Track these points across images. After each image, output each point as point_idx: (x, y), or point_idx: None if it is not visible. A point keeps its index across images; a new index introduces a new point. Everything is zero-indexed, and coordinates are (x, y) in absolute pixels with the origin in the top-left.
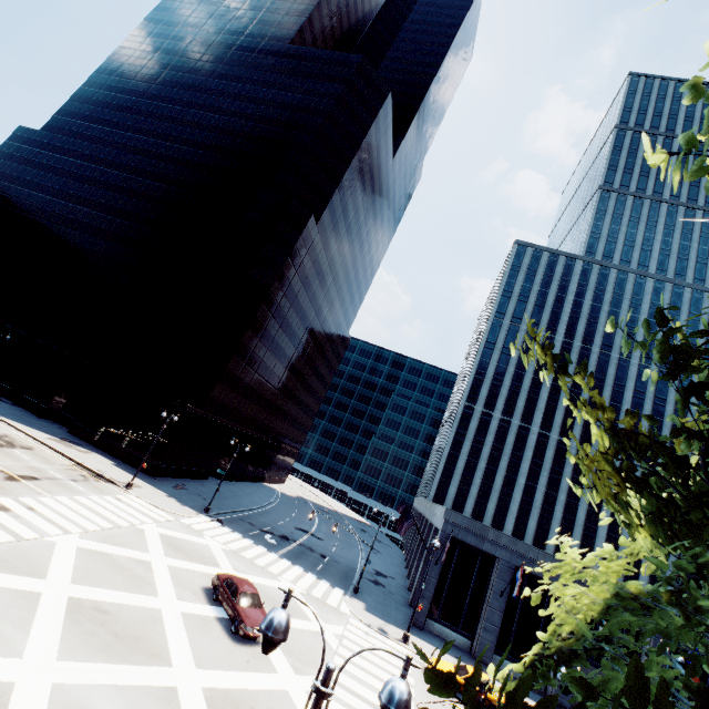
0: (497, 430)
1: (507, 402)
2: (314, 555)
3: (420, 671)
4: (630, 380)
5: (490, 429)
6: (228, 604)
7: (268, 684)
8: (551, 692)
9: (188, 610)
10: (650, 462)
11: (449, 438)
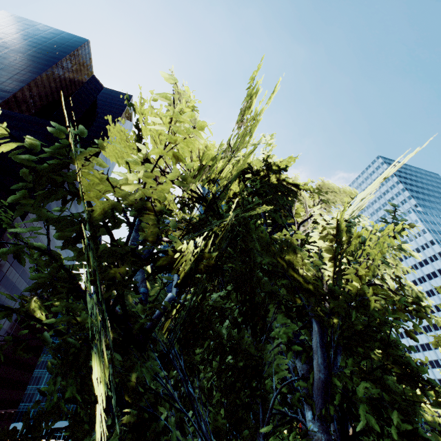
0: None
1: None
2: None
3: None
4: None
5: None
6: None
7: None
8: None
9: None
10: None
11: None
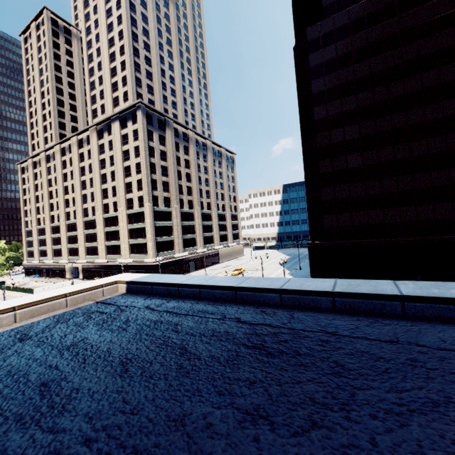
0: None
1: None
2: None
3: None
4: None
5: None
6: None
7: None
8: None
9: None
10: None
11: None
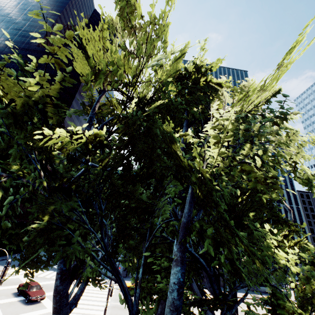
0: None
1: None
2: None
3: (118, 290)
4: None
5: None
6: (24, 293)
7: (41, 312)
8: None
9: (3, 302)
10: None
11: None
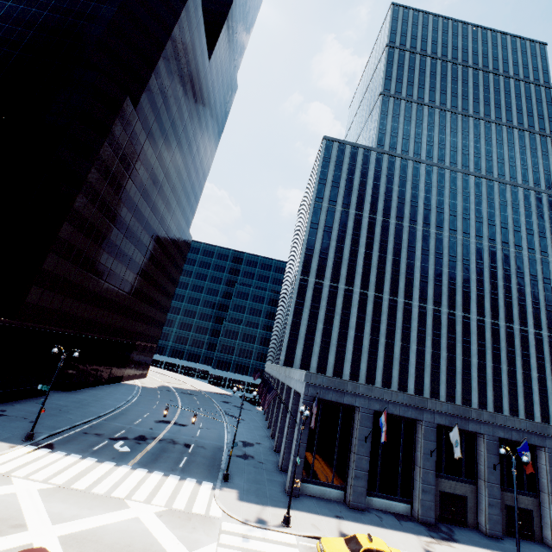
0: (329, 295)
1: (334, 271)
2: (176, 448)
3: None
4: (418, 242)
5: (323, 295)
6: None
7: None
8: (417, 515)
9: None
10: (438, 301)
11: (290, 308)
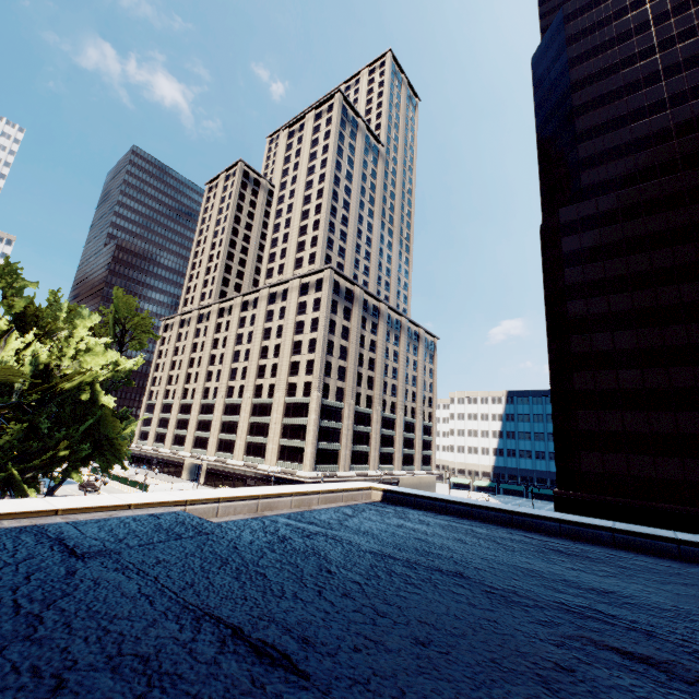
0: None
1: None
2: None
3: None
4: None
5: None
6: None
7: None
8: None
9: None
10: None
11: None
